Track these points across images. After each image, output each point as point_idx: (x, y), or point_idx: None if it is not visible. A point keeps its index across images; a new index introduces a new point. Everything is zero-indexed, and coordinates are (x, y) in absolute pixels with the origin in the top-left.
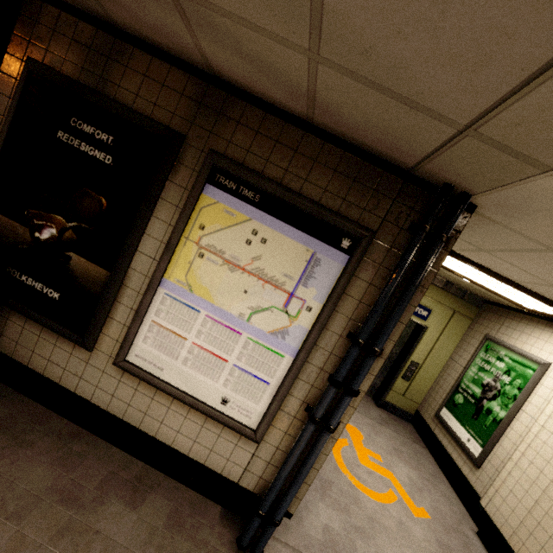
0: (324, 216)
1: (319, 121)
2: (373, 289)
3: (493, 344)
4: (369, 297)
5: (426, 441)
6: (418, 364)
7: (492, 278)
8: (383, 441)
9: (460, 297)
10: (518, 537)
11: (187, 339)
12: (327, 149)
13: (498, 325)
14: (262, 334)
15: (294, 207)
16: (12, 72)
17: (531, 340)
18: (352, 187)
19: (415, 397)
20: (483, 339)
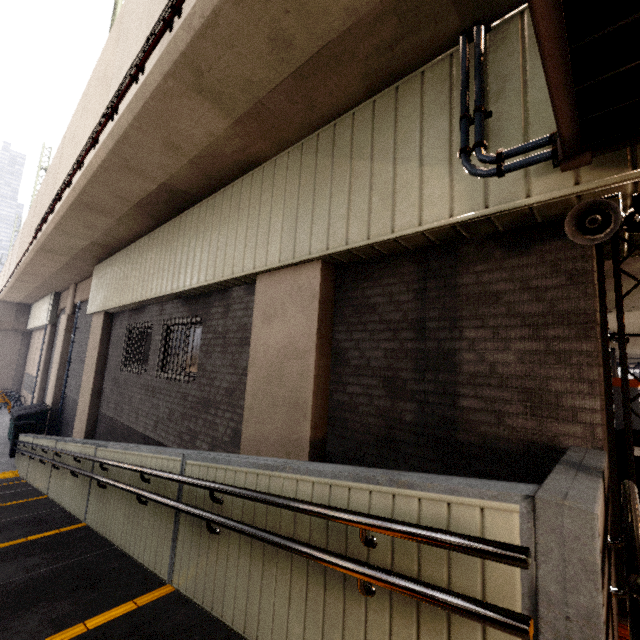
0: None
1: None
2: None
3: None
4: None
5: None
6: None
7: None
8: None
9: None
10: None
11: None
12: None
13: None
14: None
15: None
16: None
17: None
18: None
19: None
20: None
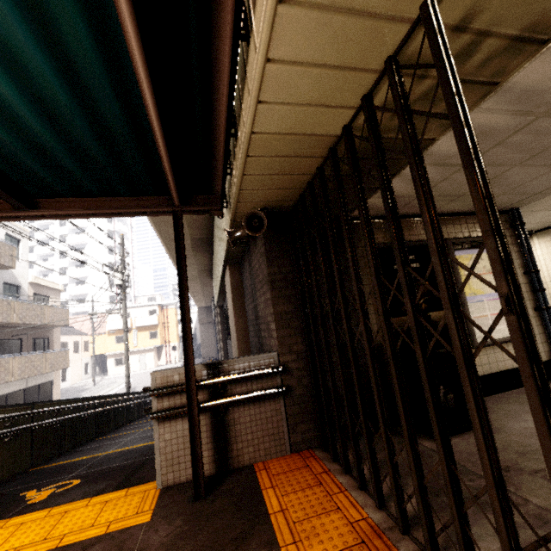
0: None
1: (471, 210)
2: (517, 253)
3: None
4: (518, 256)
5: None
6: None
7: None
8: None
9: None
10: None
11: (487, 315)
12: (473, 218)
13: None
14: None
15: (480, 242)
16: (360, 255)
17: None
18: None
19: None
20: None
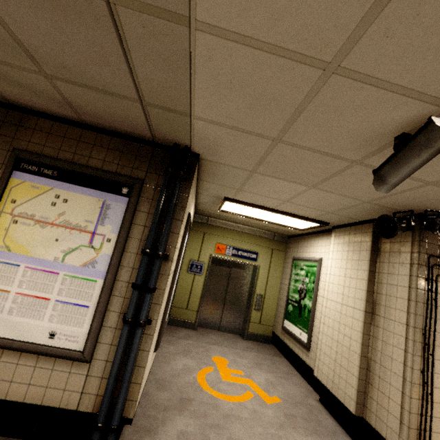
0: (105, 176)
1: (88, 120)
2: (152, 216)
3: (297, 261)
4: (150, 222)
5: (282, 351)
6: (262, 294)
7: (262, 210)
8: (246, 361)
9: (272, 239)
10: (335, 384)
11: (11, 291)
12: (100, 137)
13: (296, 248)
14: (76, 269)
15: (84, 175)
16: None
17: (311, 249)
18: (122, 156)
19: (268, 321)
20: (292, 260)
